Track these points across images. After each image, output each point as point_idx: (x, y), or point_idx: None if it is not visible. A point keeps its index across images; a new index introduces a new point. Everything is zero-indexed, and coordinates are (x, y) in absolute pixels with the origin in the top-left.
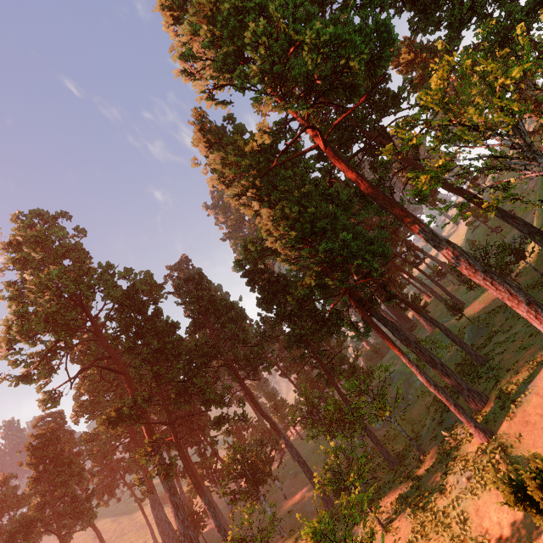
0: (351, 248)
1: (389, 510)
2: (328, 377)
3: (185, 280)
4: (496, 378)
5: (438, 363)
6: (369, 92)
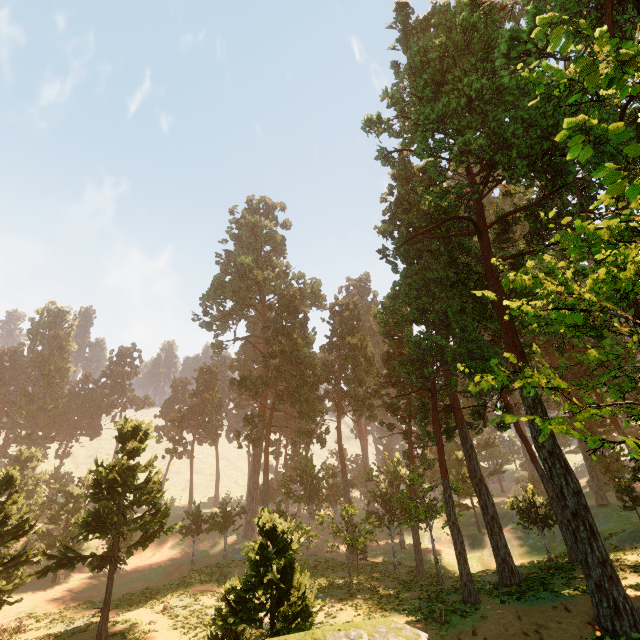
0: (446, 353)
1: (369, 587)
2: (409, 460)
3: (340, 302)
4: (549, 576)
5: (489, 514)
6: (542, 197)
